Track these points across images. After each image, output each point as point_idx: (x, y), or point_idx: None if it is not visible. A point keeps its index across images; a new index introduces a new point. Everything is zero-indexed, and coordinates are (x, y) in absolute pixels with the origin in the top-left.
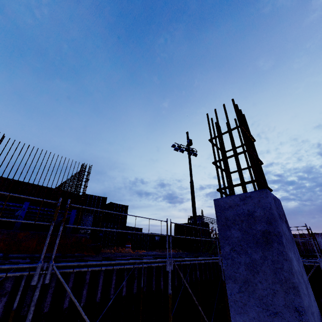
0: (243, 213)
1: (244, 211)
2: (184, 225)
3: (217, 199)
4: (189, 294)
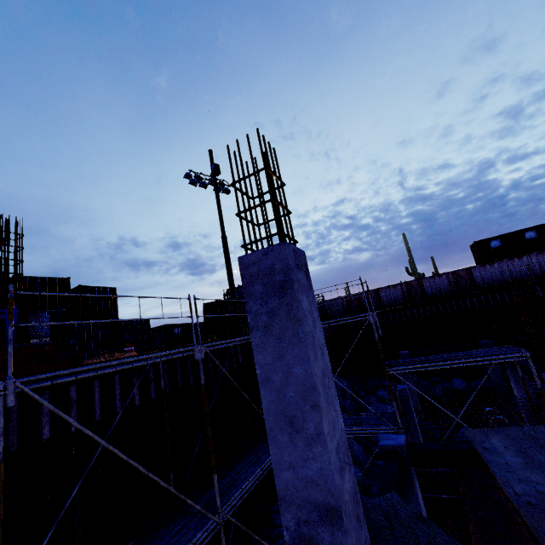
0: (265, 268)
1: (266, 266)
2: (216, 300)
3: (241, 257)
4: (230, 384)
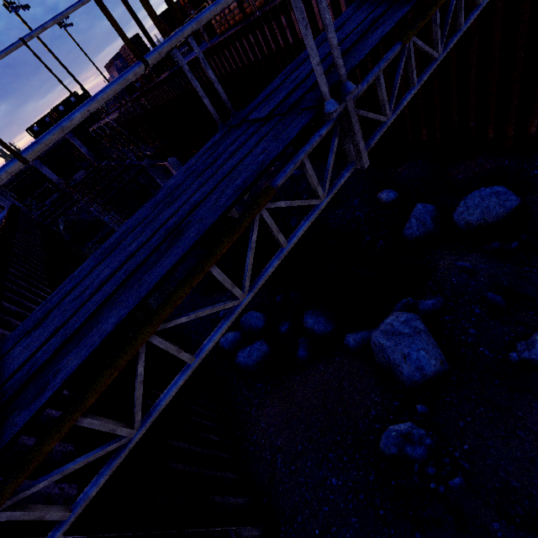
0: None
1: None
2: None
3: None
4: None
